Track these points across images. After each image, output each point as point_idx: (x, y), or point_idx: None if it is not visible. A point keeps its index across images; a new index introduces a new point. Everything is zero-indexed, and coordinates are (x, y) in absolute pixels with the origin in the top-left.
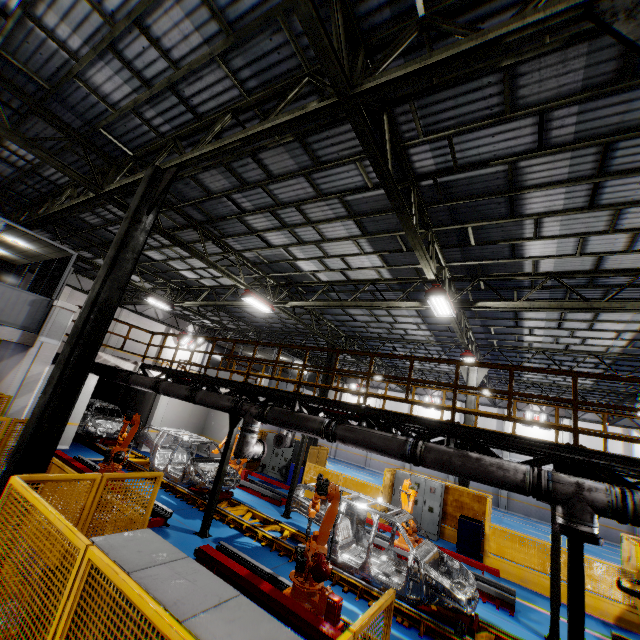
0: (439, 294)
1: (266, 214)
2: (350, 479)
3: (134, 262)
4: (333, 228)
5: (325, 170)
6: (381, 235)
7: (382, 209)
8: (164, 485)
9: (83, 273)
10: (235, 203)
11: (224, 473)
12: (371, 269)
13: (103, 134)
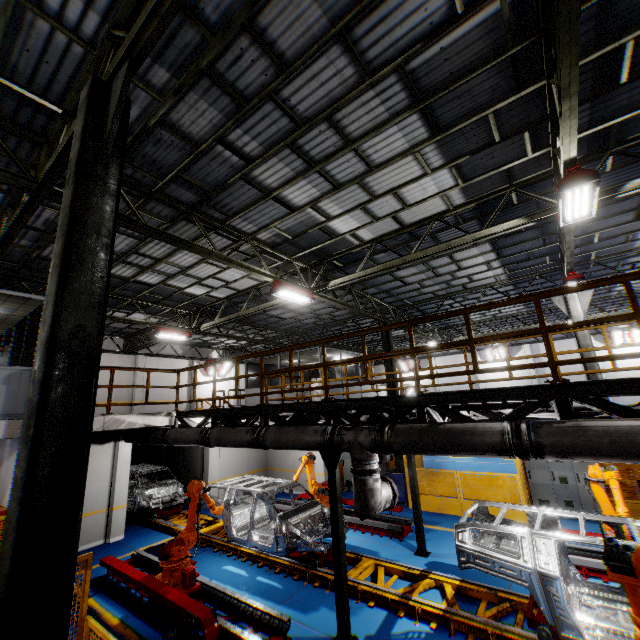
0: (585, 179)
1: (282, 154)
2: (470, 475)
3: (106, 252)
4: (384, 141)
5: (376, 8)
6: (462, 124)
7: (471, 65)
8: (254, 558)
9: None
10: (234, 150)
11: (343, 538)
12: (437, 196)
13: (5, 88)
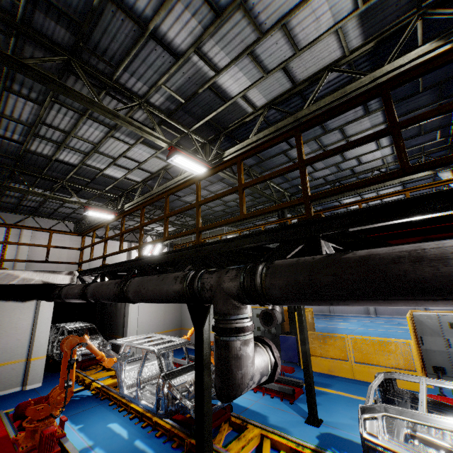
0: None
1: None
2: (361, 339)
3: None
4: None
5: None
6: None
7: None
8: (140, 416)
9: (38, 214)
10: None
11: (209, 416)
12: (332, 31)
13: None
